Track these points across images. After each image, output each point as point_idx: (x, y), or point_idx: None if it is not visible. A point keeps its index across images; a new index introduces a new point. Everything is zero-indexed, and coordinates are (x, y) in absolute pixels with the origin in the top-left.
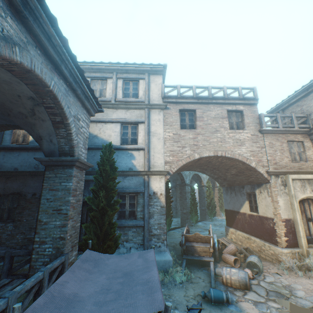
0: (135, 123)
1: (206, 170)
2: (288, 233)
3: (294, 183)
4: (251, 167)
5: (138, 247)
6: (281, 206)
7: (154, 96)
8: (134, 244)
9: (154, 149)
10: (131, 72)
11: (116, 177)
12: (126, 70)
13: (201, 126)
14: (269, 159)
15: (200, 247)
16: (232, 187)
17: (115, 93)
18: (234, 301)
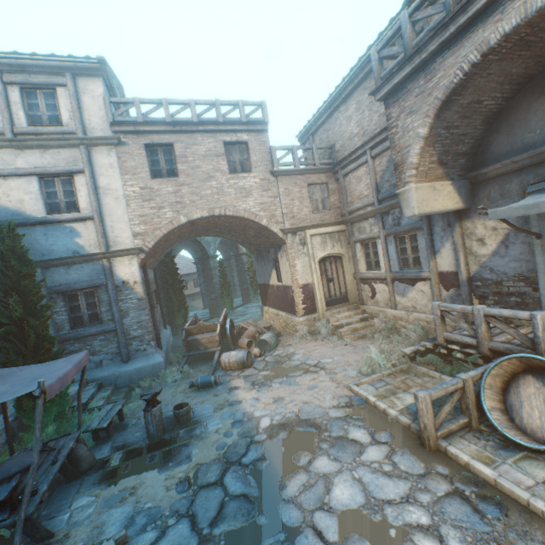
0: (67, 175)
1: (223, 233)
2: (306, 299)
3: (314, 240)
4: (262, 225)
5: (114, 358)
6: (299, 270)
7: (94, 120)
8: (107, 355)
9: (112, 217)
10: (34, 70)
11: (33, 273)
12: (21, 66)
13: (185, 171)
14: (285, 213)
15: (206, 338)
16: (261, 252)
17: (9, 116)
18: (226, 381)
